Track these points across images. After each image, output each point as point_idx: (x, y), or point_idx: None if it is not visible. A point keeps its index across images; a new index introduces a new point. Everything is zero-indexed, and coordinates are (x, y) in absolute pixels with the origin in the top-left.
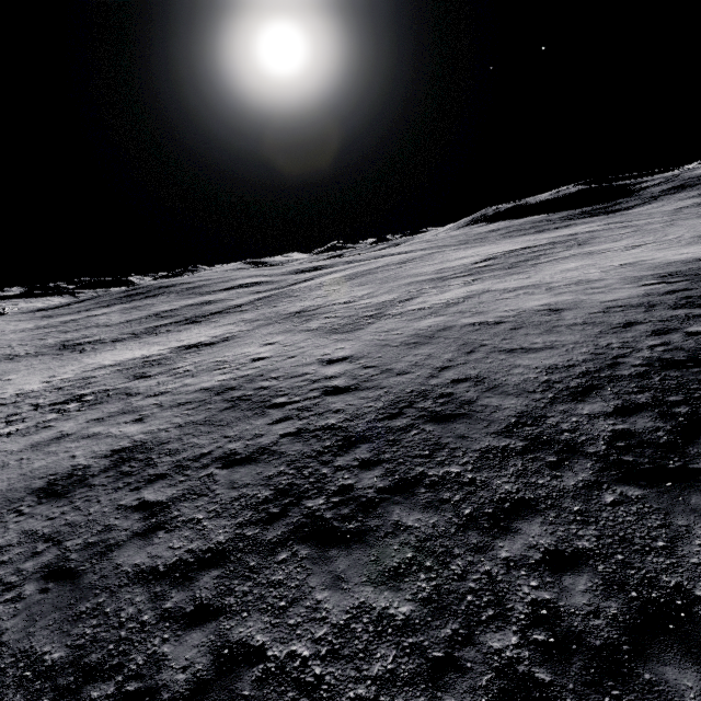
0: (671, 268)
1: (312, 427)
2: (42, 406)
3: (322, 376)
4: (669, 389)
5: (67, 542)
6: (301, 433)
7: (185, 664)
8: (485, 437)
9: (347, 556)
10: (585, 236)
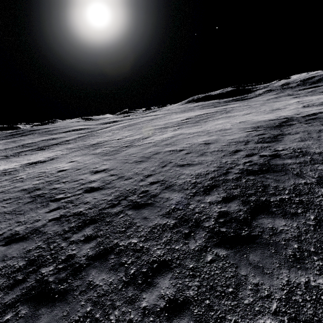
0: (259, 124)
1: (69, 214)
2: None
3: (88, 180)
4: (248, 186)
5: None
6: (61, 218)
7: None
8: (156, 218)
9: (49, 313)
10: (230, 109)
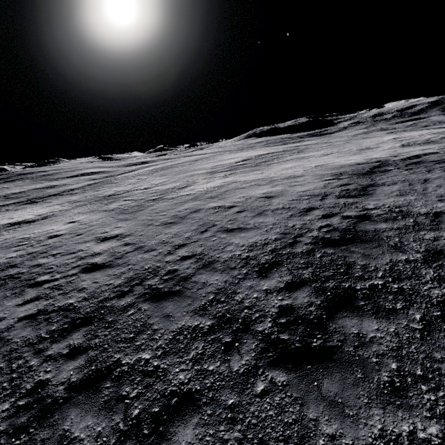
0: (342, 169)
1: (51, 308)
2: None
3: (90, 253)
4: (325, 265)
5: None
6: (38, 315)
7: None
8: (184, 316)
9: None
10: (303, 147)
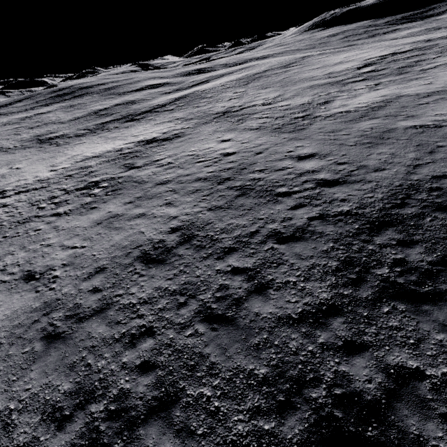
0: None
1: (331, 213)
2: (70, 191)
3: (303, 170)
4: None
5: (199, 296)
6: (325, 217)
7: (366, 378)
8: None
9: (440, 311)
10: (444, 42)
